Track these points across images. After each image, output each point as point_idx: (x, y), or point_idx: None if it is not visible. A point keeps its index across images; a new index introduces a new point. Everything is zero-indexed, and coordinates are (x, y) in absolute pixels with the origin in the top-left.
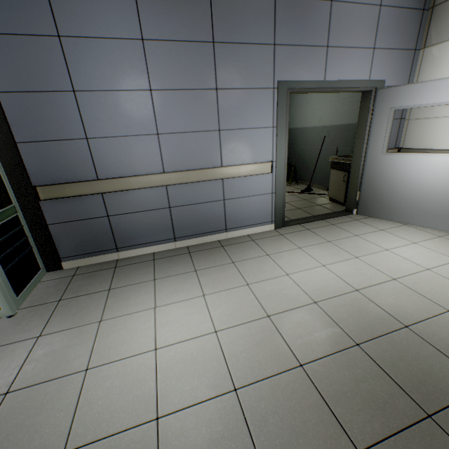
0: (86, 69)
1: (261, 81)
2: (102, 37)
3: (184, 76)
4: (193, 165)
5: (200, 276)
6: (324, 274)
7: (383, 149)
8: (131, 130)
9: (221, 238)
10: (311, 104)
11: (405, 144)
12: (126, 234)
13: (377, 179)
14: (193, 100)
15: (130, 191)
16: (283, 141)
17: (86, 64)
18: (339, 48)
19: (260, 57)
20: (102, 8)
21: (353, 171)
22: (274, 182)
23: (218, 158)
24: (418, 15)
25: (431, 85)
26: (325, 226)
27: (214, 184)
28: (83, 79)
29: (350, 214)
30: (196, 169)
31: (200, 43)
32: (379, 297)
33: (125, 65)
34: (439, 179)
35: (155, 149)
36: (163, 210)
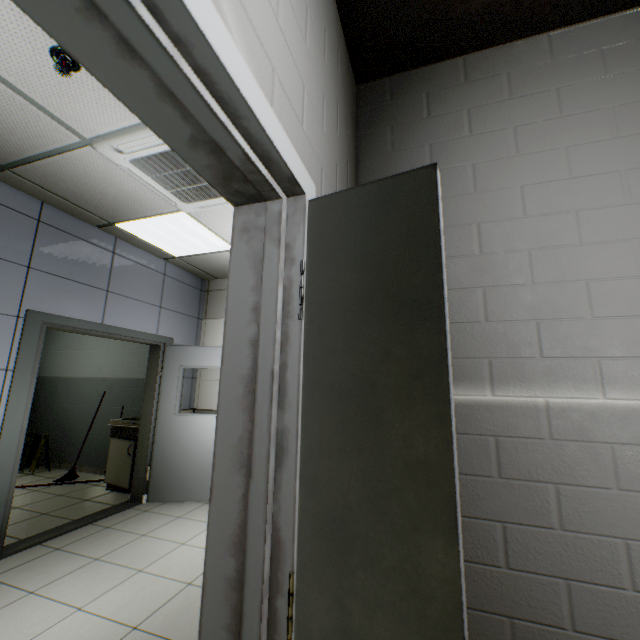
0: None
1: None
2: None
3: None
4: None
5: None
6: (79, 625)
7: (176, 408)
8: None
9: None
10: (87, 347)
11: (200, 404)
12: None
13: (172, 447)
14: None
15: None
16: (24, 392)
17: None
18: (123, 296)
19: (1, 274)
20: None
21: (142, 438)
22: None
23: None
24: (198, 292)
25: (213, 351)
26: (94, 534)
27: None
28: None
29: (139, 503)
30: None
31: None
32: (169, 622)
33: None
34: None
35: None
36: None
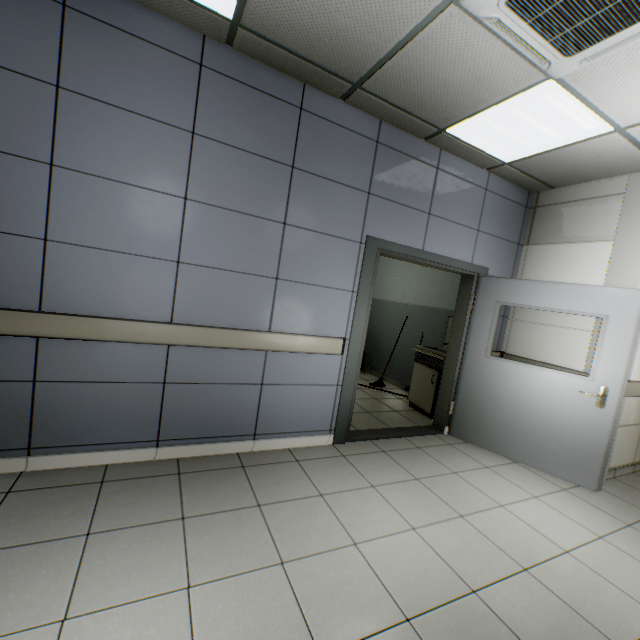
0: (88, 141)
1: (346, 230)
2: (131, 110)
3: (242, 194)
4: (225, 321)
5: (191, 534)
6: (417, 548)
7: (487, 349)
8: (134, 246)
9: (243, 449)
10: (392, 273)
11: (508, 348)
12: (61, 421)
13: (479, 389)
14: (248, 229)
15: (99, 342)
16: (363, 313)
17: (90, 135)
18: (441, 219)
19: (350, 202)
20: (145, 77)
21: (446, 371)
22: (343, 369)
23: (267, 317)
24: (521, 210)
25: (543, 287)
26: (408, 450)
27: (251, 355)
28: (75, 153)
29: (440, 433)
30: (227, 327)
31: (275, 162)
32: (513, 612)
33: (156, 156)
34: (557, 405)
35: (167, 282)
36: (150, 386)
